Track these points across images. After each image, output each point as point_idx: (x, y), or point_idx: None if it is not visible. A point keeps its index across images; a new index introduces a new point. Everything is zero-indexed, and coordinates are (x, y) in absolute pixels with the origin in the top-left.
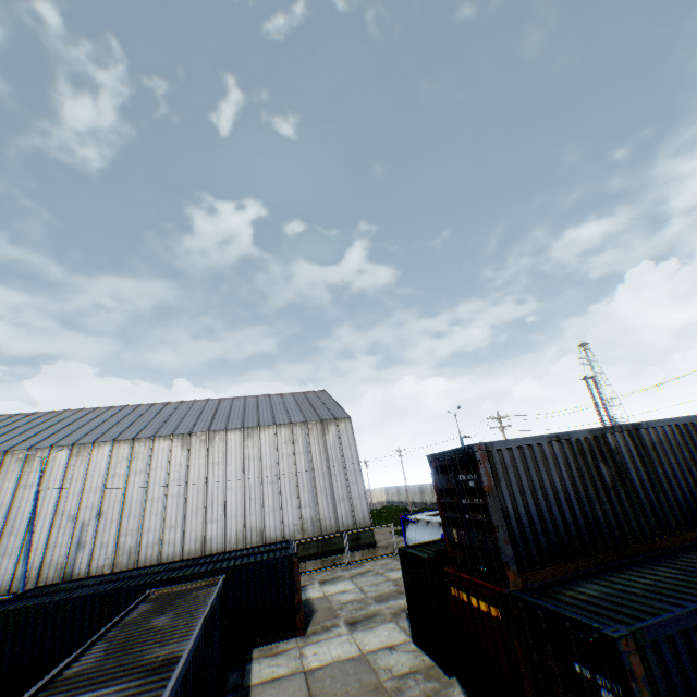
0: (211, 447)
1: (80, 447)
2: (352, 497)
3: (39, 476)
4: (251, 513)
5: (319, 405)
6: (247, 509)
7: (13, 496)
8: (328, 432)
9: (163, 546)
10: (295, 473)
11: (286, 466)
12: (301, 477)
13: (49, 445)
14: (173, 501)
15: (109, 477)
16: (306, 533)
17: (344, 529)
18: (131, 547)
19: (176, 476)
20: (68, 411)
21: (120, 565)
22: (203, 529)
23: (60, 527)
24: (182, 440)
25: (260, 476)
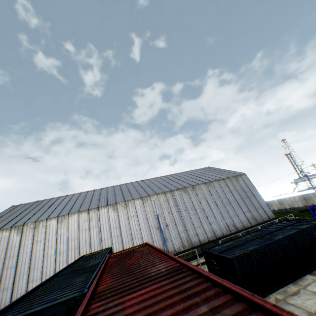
0: (196, 192)
1: (144, 198)
2: (261, 206)
3: (134, 212)
4: (226, 218)
5: (220, 171)
6: (223, 216)
7: (128, 221)
8: (239, 181)
9: (198, 235)
10: (235, 199)
11: (230, 196)
12: (238, 200)
13: (131, 199)
14: (193, 216)
15: (162, 209)
16: (251, 223)
17: (265, 220)
18: (186, 237)
19: (189, 206)
20: (107, 187)
21: (185, 246)
22: (210, 227)
23: (153, 233)
24: (183, 190)
25: (222, 202)
